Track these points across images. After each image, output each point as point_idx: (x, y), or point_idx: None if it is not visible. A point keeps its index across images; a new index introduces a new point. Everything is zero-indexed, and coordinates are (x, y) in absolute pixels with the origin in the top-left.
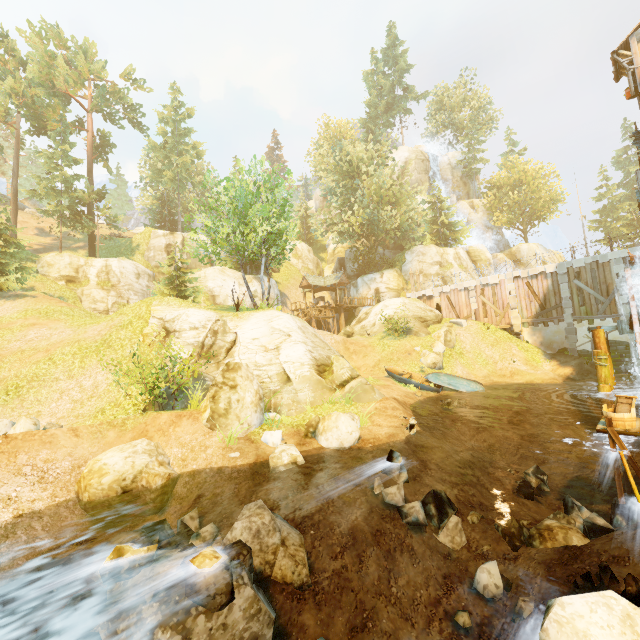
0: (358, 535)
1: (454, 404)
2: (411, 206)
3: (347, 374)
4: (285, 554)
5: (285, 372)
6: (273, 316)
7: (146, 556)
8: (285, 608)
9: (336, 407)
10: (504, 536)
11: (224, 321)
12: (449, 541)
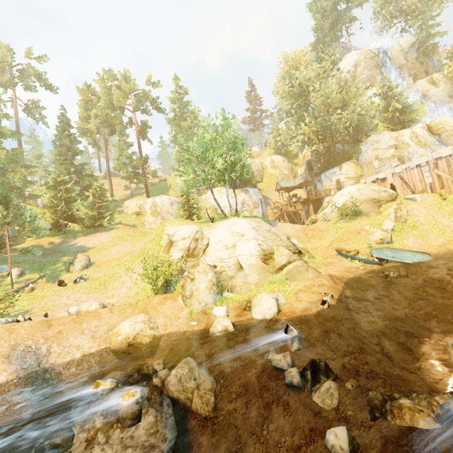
0: (249, 388)
1: (394, 275)
2: (357, 104)
3: (285, 260)
4: (197, 395)
5: (239, 262)
6: (232, 223)
7: (110, 388)
8: (194, 430)
9: (273, 286)
10: (367, 406)
11: (202, 231)
12: (320, 402)
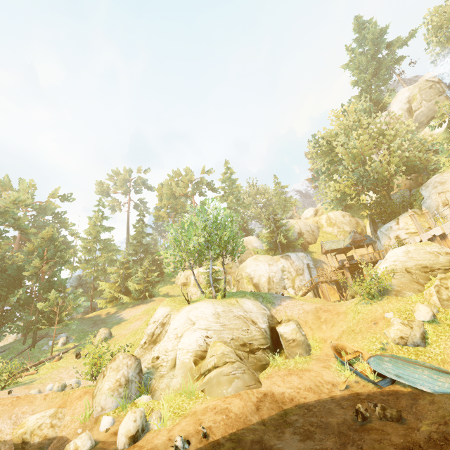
0: None
1: (375, 413)
2: (392, 148)
3: (212, 362)
4: None
5: (175, 358)
6: (193, 308)
7: None
8: None
9: (183, 398)
10: None
11: (171, 315)
12: None
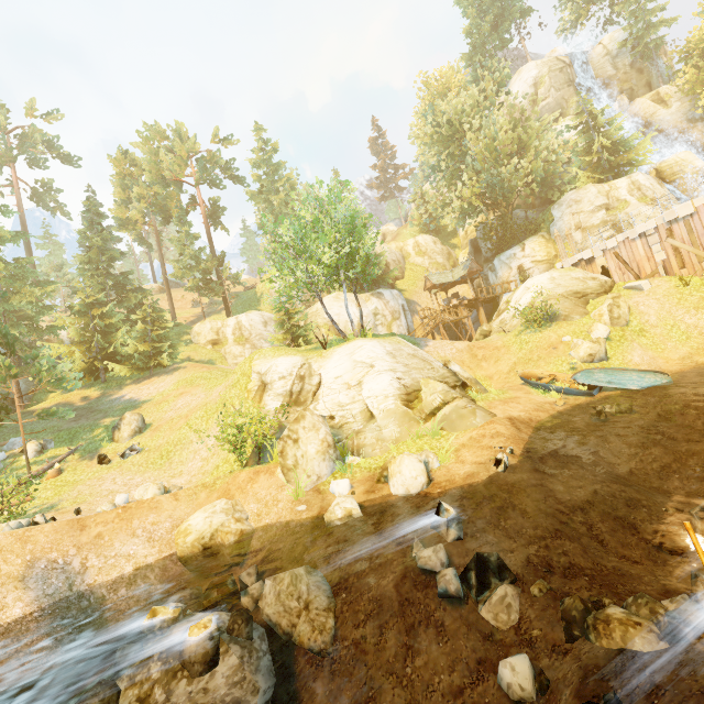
0: (385, 603)
1: (611, 411)
2: (541, 146)
3: (438, 400)
4: (306, 619)
5: (368, 409)
6: (355, 348)
7: (172, 617)
8: (304, 672)
9: (422, 442)
10: (561, 620)
11: (309, 364)
12: (492, 618)
